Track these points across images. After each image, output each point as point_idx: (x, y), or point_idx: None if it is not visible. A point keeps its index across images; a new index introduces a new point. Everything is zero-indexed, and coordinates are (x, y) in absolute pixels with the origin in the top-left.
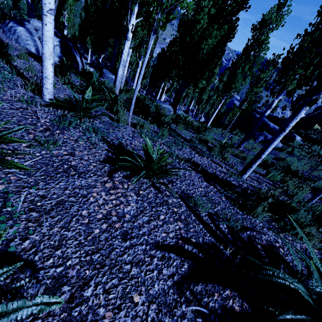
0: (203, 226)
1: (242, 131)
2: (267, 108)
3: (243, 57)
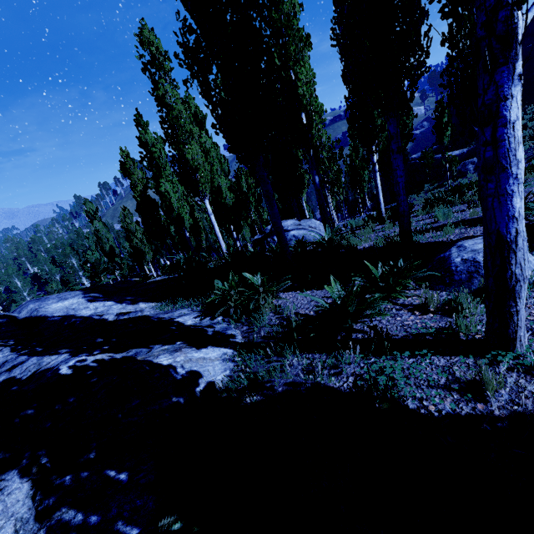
0: None
1: (434, 181)
2: None
3: None
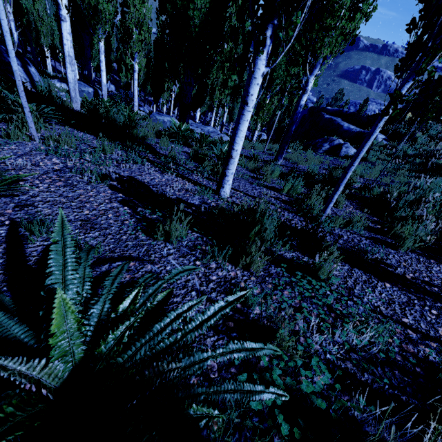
0: (4, 260)
1: (302, 141)
2: (302, 93)
3: None
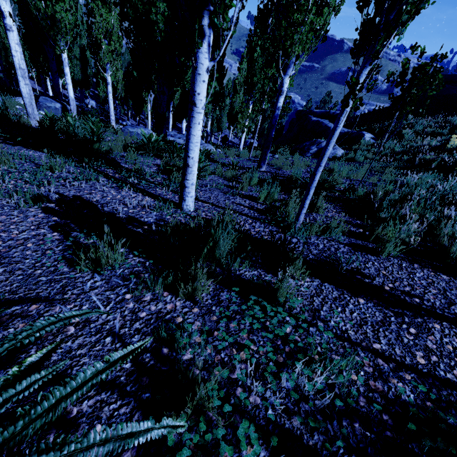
0: None
1: (291, 145)
2: (278, 94)
3: (258, 31)
